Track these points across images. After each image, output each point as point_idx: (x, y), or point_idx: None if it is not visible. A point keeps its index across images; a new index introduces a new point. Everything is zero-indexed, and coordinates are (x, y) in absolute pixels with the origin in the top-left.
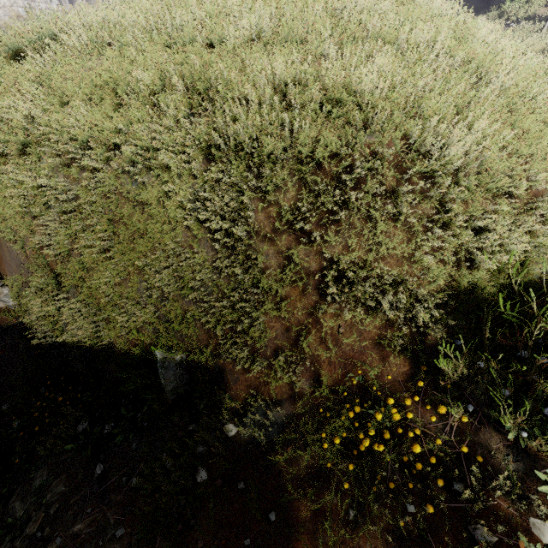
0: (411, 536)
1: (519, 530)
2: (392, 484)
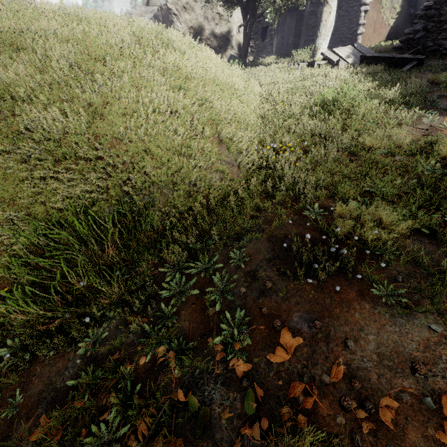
0: None
1: None
2: None
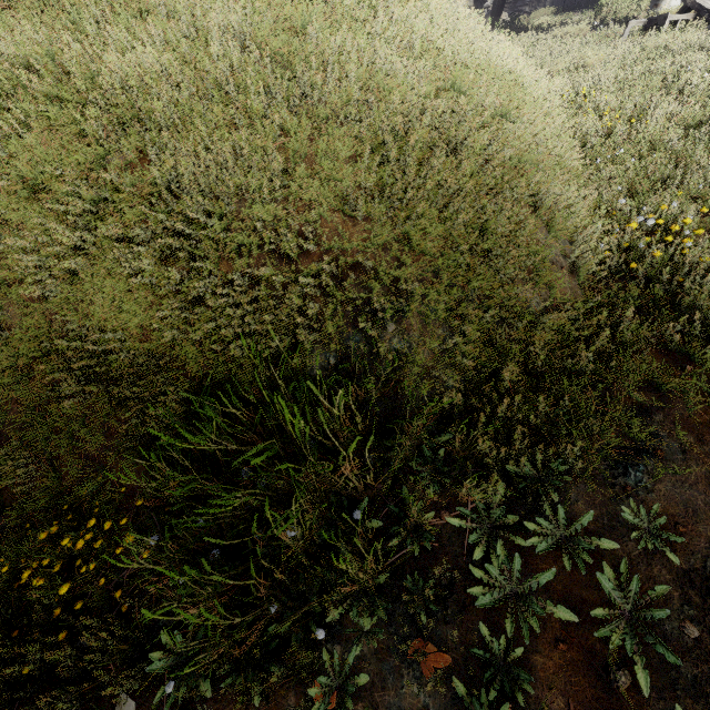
0: (0, 702)
1: (106, 706)
2: (17, 632)
